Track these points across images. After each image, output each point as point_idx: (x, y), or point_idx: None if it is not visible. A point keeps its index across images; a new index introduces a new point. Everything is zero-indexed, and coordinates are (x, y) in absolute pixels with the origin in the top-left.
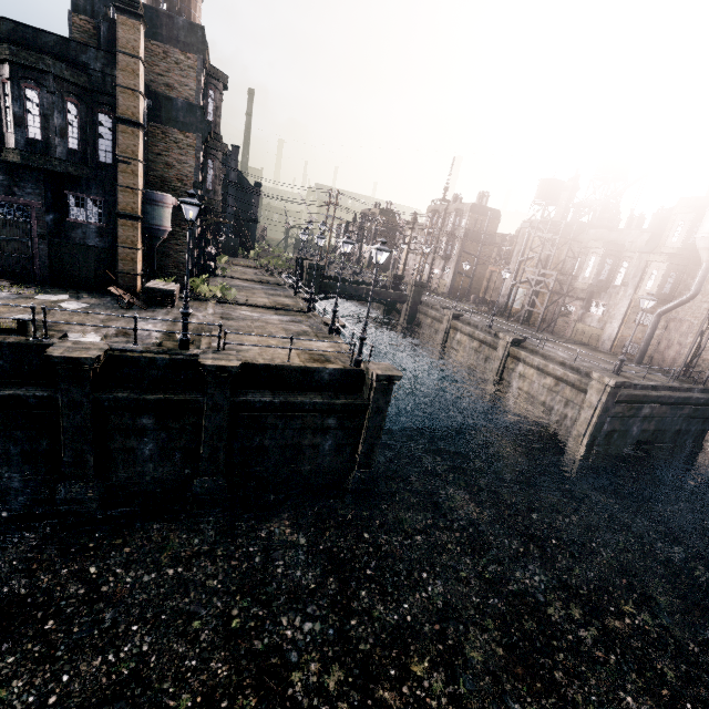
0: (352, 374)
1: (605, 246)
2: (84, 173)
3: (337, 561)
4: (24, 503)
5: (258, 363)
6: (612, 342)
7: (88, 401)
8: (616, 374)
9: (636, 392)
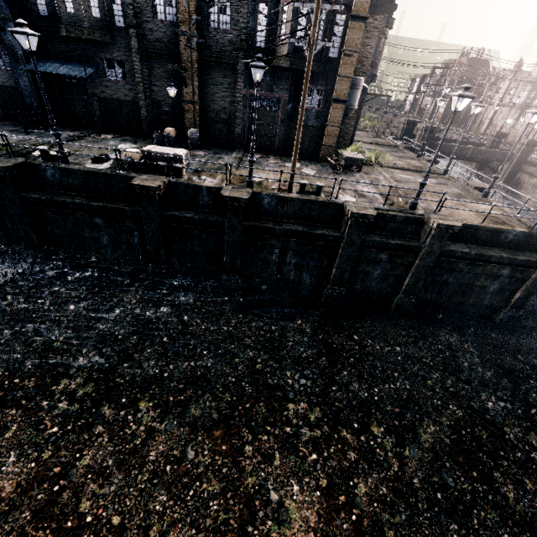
0: (533, 237)
1: None
2: (319, 69)
3: (504, 368)
4: (306, 293)
5: (462, 223)
6: None
7: (359, 241)
8: None
9: None
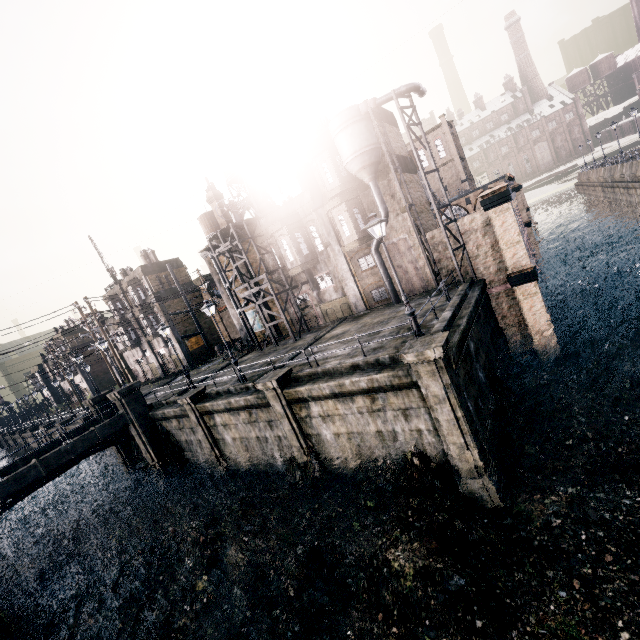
0: None
1: (283, 224)
2: None
3: None
4: None
5: None
6: (362, 301)
7: None
8: (421, 334)
9: (456, 337)
